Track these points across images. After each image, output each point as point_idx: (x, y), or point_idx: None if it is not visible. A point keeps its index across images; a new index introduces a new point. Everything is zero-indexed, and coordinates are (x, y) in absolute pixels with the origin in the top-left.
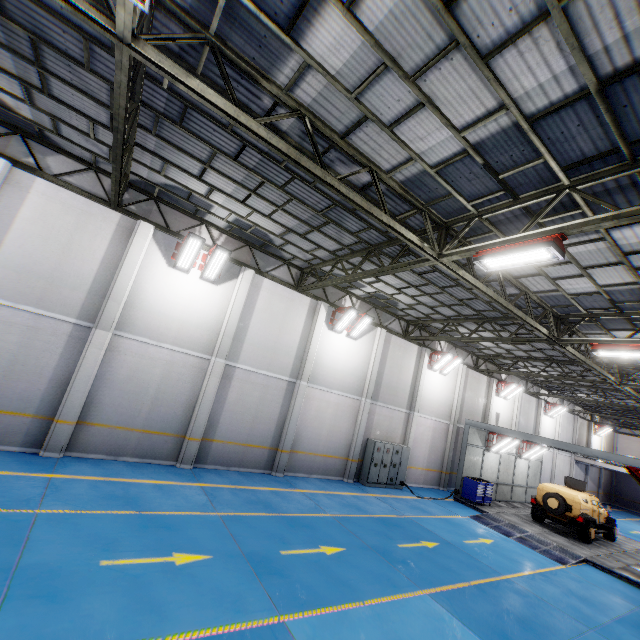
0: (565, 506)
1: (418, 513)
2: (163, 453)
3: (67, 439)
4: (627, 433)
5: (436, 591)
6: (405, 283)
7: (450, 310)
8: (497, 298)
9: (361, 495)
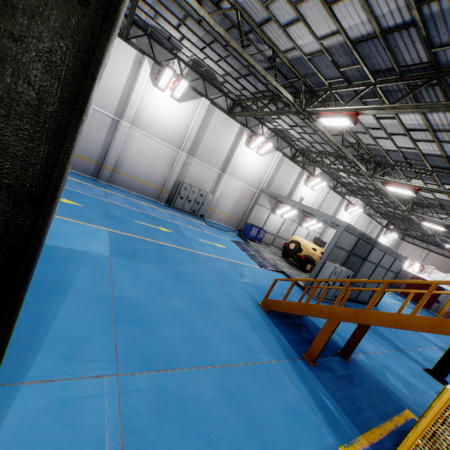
0: (298, 248)
1: (189, 225)
2: None
3: None
4: (410, 242)
5: (119, 233)
6: (199, 39)
7: (250, 84)
8: (229, 39)
9: (157, 208)
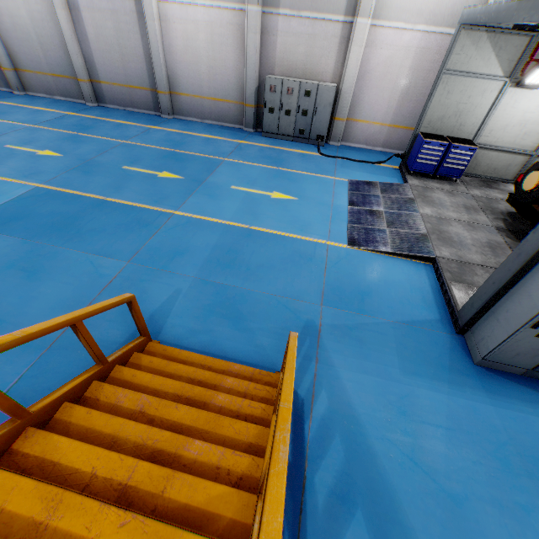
0: None
1: (256, 161)
2: (75, 94)
3: (17, 82)
4: None
5: (51, 189)
6: None
7: None
8: None
9: (223, 139)
